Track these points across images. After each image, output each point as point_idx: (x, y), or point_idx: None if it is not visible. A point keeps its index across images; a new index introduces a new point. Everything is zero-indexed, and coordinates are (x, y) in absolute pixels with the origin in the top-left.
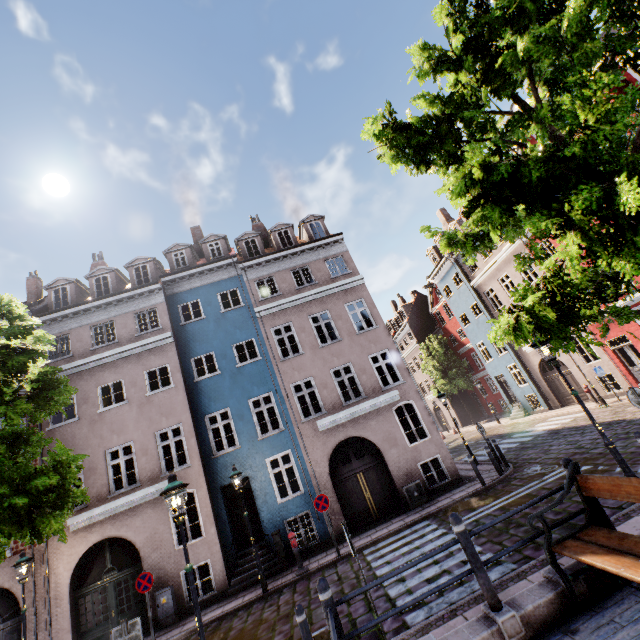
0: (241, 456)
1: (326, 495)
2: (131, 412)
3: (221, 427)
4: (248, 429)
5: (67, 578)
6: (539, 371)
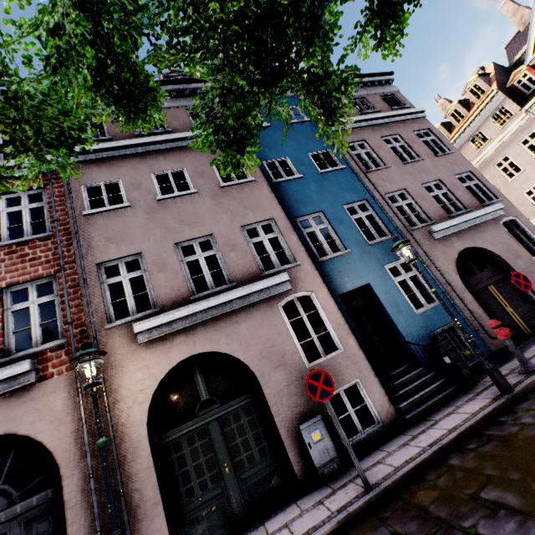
0: (353, 261)
1: (468, 305)
2: (203, 203)
3: (317, 231)
4: (352, 234)
5: (141, 414)
6: None
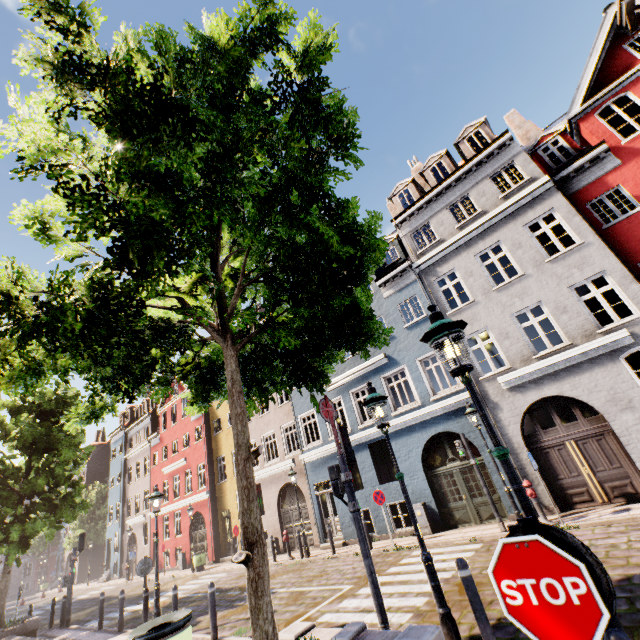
0: None
1: None
2: None
3: None
4: None
5: None
6: (128, 542)
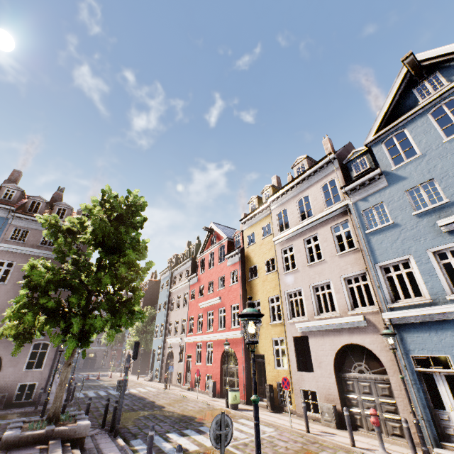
0: None
1: None
2: None
3: None
4: None
5: None
6: (167, 356)
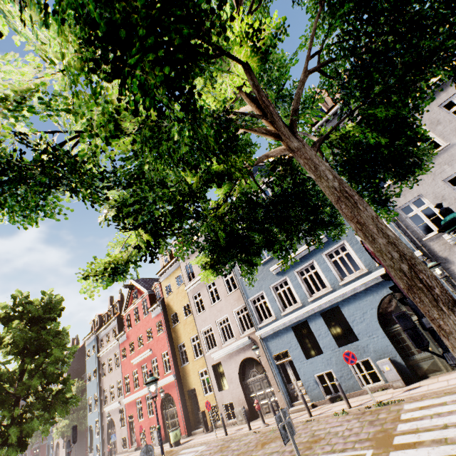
0: None
1: None
2: None
3: None
4: None
5: None
6: (107, 427)
